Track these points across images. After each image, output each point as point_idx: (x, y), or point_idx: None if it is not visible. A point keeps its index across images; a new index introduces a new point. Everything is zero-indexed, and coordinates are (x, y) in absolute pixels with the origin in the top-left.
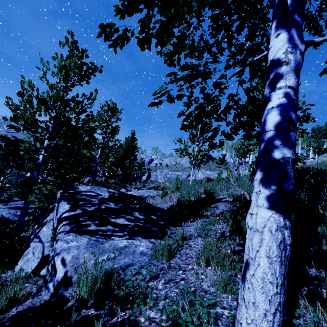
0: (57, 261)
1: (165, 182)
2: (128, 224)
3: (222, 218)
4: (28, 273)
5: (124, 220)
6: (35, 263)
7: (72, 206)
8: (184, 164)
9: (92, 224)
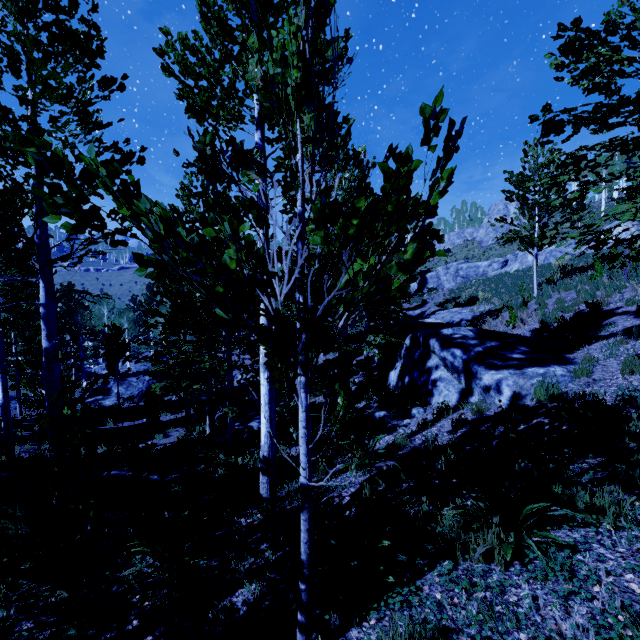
0: (502, 386)
1: (458, 285)
2: (525, 357)
3: (627, 337)
4: (456, 403)
5: (519, 355)
6: (457, 396)
7: (463, 350)
8: (485, 239)
9: (497, 362)
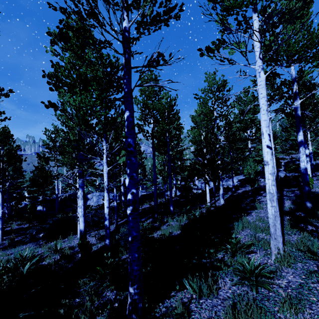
0: None
1: None
2: None
3: None
4: None
5: None
6: None
7: None
8: None
9: None
